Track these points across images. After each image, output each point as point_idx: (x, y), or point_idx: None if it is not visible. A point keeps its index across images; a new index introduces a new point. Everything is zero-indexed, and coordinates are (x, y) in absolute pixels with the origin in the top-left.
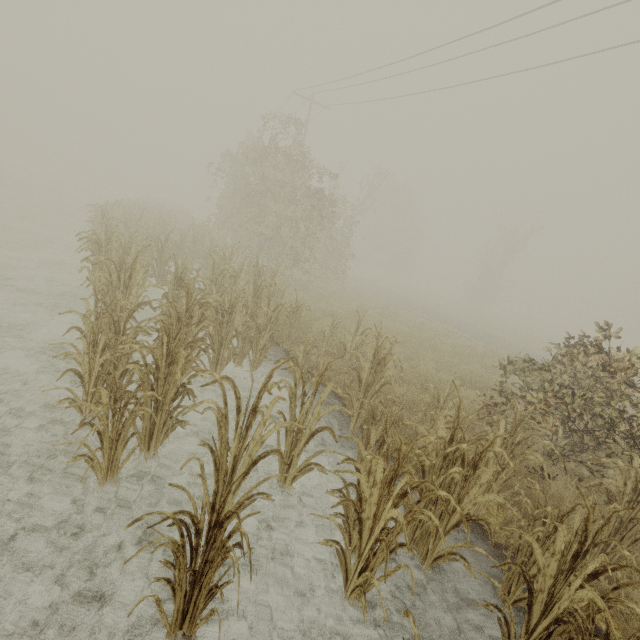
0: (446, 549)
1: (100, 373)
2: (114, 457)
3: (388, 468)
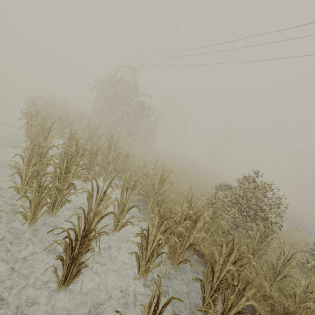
0: (183, 258)
1: (31, 175)
2: (35, 213)
3: (160, 221)
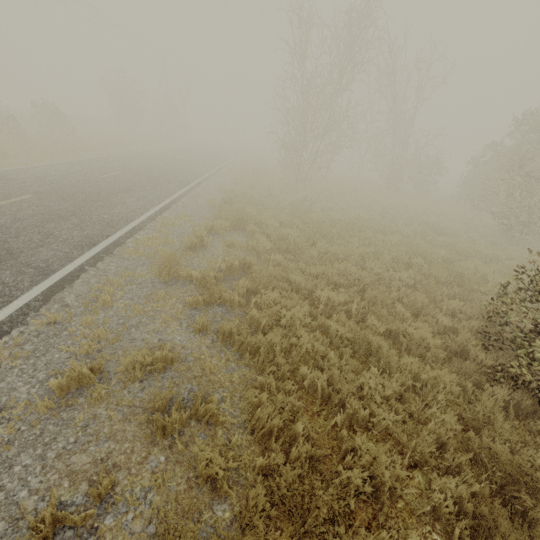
0: None
1: None
2: None
3: None
